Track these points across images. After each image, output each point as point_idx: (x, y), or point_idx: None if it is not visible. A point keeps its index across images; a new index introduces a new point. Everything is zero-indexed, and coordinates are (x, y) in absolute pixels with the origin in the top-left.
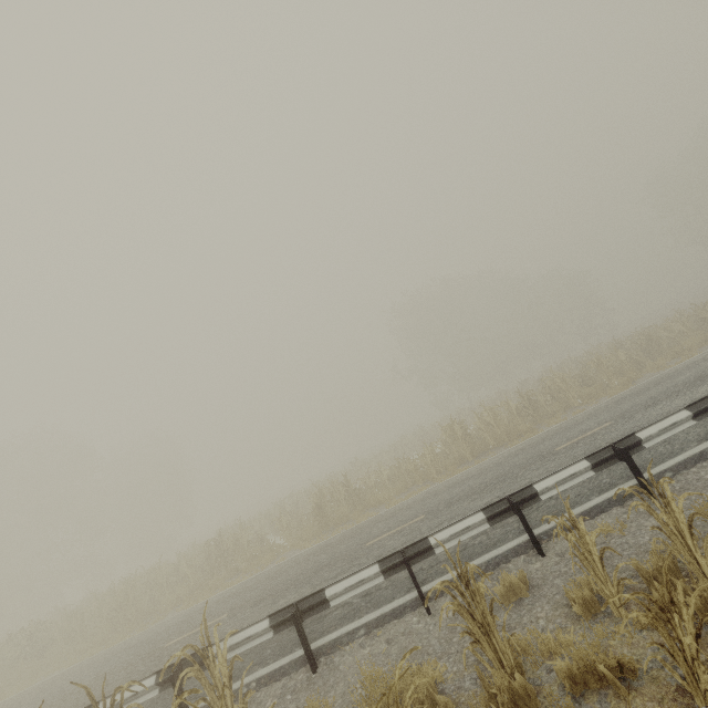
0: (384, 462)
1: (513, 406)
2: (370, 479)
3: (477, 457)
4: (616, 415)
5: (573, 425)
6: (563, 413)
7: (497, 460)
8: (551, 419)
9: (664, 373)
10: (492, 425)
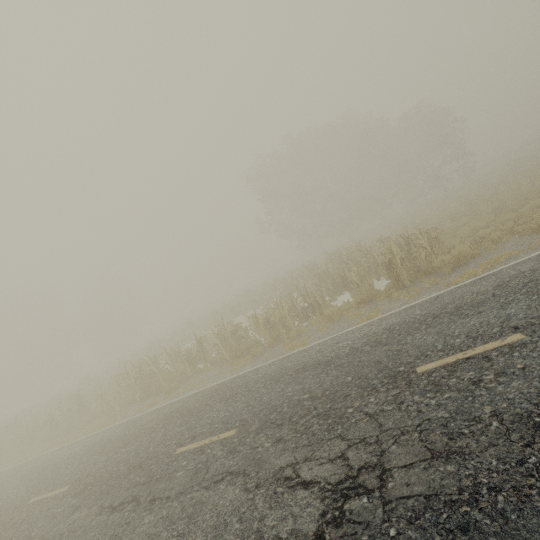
0: (196, 331)
1: (180, 355)
2: (102, 391)
3: (145, 399)
4: (92, 471)
5: (118, 439)
6: (214, 368)
7: (79, 449)
8: (195, 377)
9: (240, 377)
10: (158, 373)
